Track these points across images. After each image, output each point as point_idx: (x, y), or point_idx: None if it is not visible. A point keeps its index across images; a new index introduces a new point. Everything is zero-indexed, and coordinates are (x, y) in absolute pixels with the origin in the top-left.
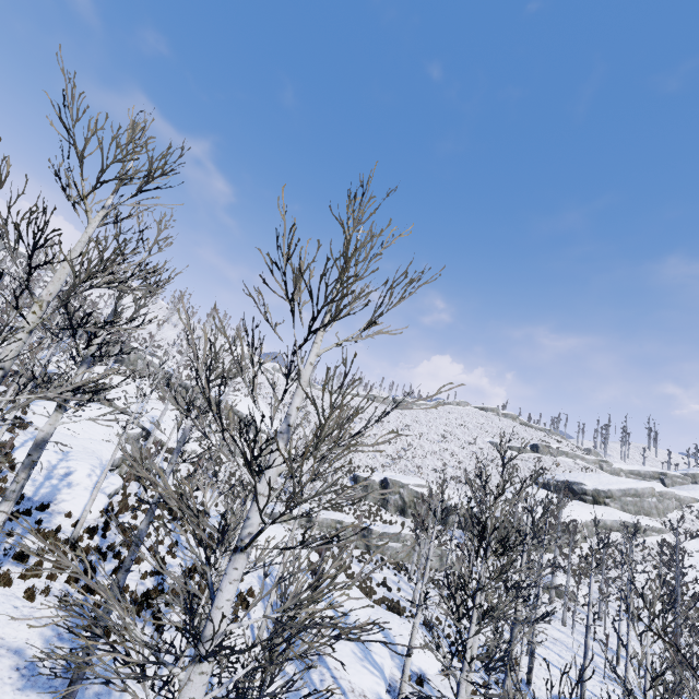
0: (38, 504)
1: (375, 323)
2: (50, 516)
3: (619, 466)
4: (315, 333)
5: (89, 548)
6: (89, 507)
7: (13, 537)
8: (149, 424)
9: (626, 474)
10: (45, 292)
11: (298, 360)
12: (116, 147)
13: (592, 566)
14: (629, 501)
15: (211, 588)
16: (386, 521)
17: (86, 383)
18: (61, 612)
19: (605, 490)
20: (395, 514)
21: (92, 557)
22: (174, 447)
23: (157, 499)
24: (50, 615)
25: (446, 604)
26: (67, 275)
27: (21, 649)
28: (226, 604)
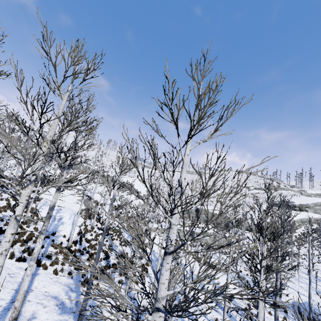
0: (51, 232)
1: (216, 130)
2: (57, 237)
3: (310, 192)
4: (191, 138)
5: (75, 250)
6: (73, 232)
7: (44, 248)
8: (89, 193)
9: (314, 195)
10: (48, 135)
11: (181, 154)
12: (71, 58)
13: (309, 241)
14: (318, 208)
15: (154, 272)
16: (200, 227)
17: (72, 178)
18: (69, 279)
19: (305, 204)
20: (204, 224)
21: (77, 254)
22: (101, 202)
23: (106, 227)
24: (65, 280)
25: (247, 266)
26: (56, 126)
27: (56, 296)
28: (166, 281)
